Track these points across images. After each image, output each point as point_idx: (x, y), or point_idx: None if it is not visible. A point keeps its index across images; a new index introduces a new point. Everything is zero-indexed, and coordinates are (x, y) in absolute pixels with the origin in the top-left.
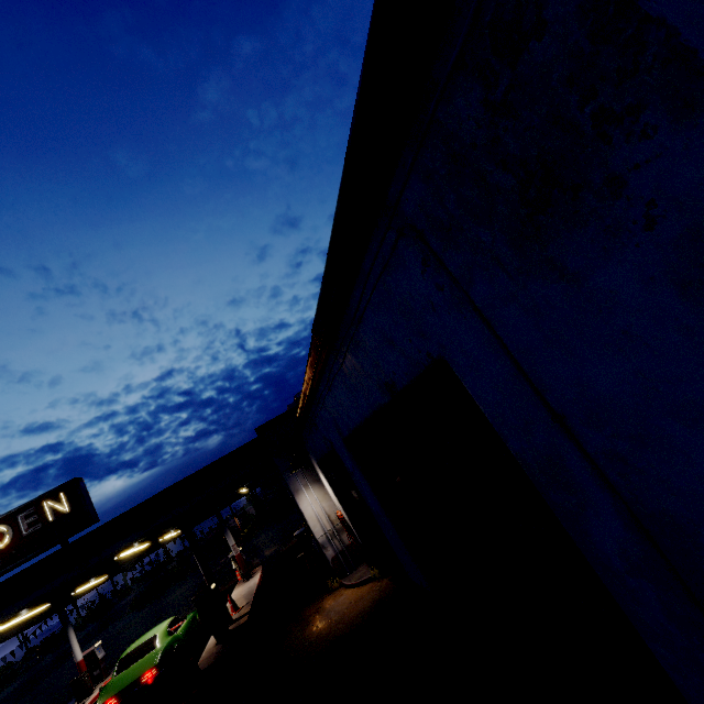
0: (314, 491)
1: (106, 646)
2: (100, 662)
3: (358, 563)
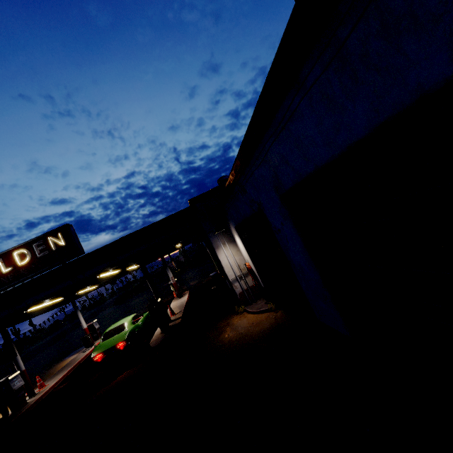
0: (229, 248)
1: (102, 320)
2: (97, 330)
3: (257, 298)
